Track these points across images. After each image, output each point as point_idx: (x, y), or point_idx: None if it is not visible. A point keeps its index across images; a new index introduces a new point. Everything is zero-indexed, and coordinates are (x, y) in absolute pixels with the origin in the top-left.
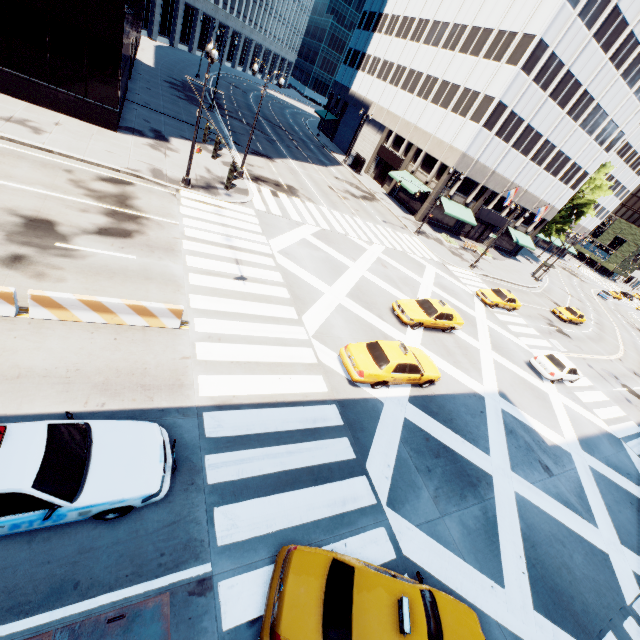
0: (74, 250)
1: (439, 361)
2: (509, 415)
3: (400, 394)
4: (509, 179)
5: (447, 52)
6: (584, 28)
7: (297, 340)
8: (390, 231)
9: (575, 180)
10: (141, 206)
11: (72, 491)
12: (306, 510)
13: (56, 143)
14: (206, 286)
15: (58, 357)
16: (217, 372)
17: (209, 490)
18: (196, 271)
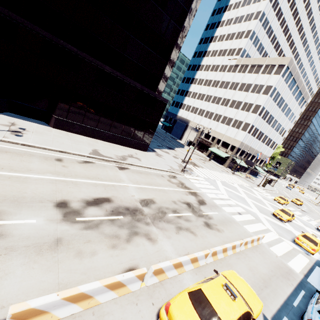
0: (207, 214)
1: None
2: None
3: (318, 255)
4: (255, 149)
5: (223, 106)
6: (273, 102)
7: (278, 238)
8: (228, 175)
9: (273, 146)
10: (189, 187)
11: None
12: None
13: (147, 163)
14: (240, 220)
15: (263, 266)
16: (287, 260)
17: None
18: (231, 214)
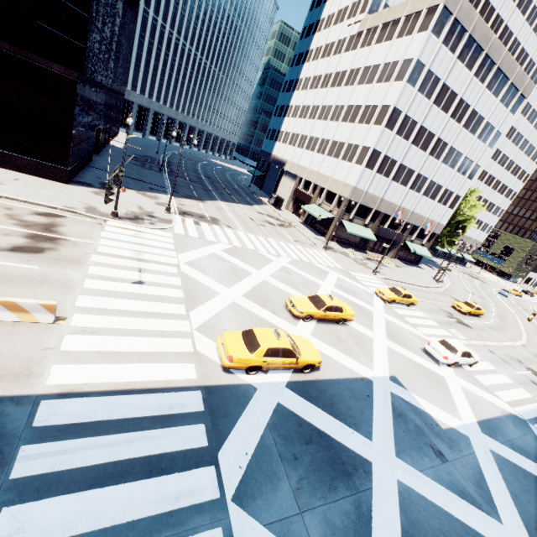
0: None
1: (328, 349)
2: (399, 398)
3: (278, 379)
4: (396, 204)
5: (333, 123)
6: (425, 98)
7: (178, 332)
8: (300, 247)
9: (451, 202)
10: (64, 231)
11: None
12: (125, 508)
13: (7, 191)
14: (100, 289)
15: None
16: (77, 361)
17: (8, 486)
18: (95, 277)
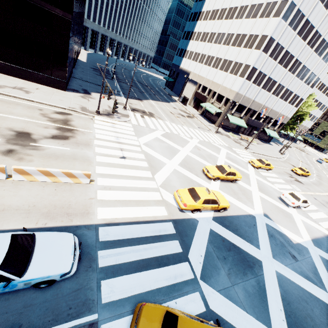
0: (39, 146)
1: (229, 197)
2: (270, 226)
3: (207, 216)
4: (262, 104)
5: (225, 46)
6: (292, 30)
7: (151, 188)
8: (202, 132)
9: (297, 102)
10: (74, 124)
11: (21, 271)
12: (153, 282)
13: (36, 97)
14: (104, 162)
15: (25, 199)
16: (107, 205)
17: (99, 270)
18: (100, 154)
